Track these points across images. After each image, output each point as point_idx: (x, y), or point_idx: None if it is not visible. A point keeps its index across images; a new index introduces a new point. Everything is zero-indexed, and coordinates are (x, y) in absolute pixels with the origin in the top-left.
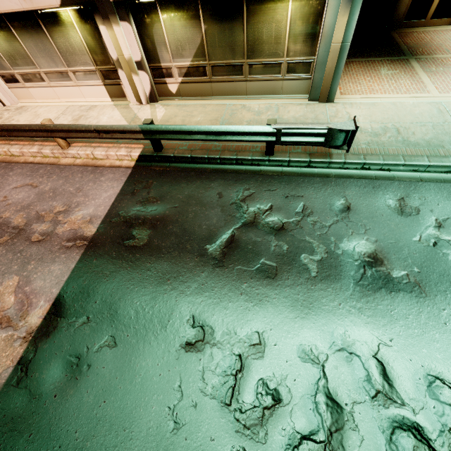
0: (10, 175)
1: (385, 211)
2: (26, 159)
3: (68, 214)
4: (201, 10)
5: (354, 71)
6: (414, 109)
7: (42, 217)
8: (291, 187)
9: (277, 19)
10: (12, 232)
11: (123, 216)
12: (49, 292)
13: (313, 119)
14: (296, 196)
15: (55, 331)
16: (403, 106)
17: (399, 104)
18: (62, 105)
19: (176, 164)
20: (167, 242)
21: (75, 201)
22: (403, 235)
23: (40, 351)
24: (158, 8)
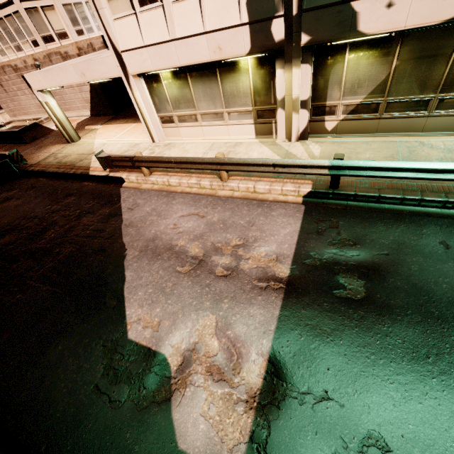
0: (174, 204)
1: None
2: (183, 189)
3: (247, 249)
4: (400, 46)
5: None
6: None
7: (220, 249)
8: None
9: None
10: (192, 262)
11: (317, 258)
12: (259, 343)
13: None
14: None
15: (285, 402)
16: None
17: None
18: (206, 142)
19: (356, 203)
20: (396, 299)
21: (251, 236)
22: None
23: (275, 429)
24: (347, 49)
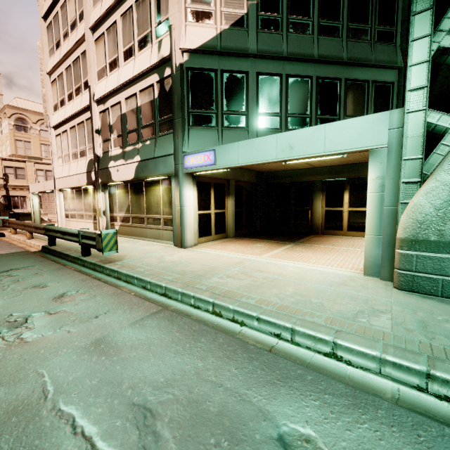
0: None
1: (53, 295)
2: (13, 242)
3: None
4: (130, 189)
5: (238, 242)
6: (225, 259)
7: None
8: (53, 271)
9: (157, 194)
10: None
11: None
12: None
13: (152, 251)
14: (41, 275)
15: None
16: (222, 256)
17: (222, 256)
18: None
19: (48, 254)
20: None
21: None
22: (17, 309)
23: None
24: (117, 188)
